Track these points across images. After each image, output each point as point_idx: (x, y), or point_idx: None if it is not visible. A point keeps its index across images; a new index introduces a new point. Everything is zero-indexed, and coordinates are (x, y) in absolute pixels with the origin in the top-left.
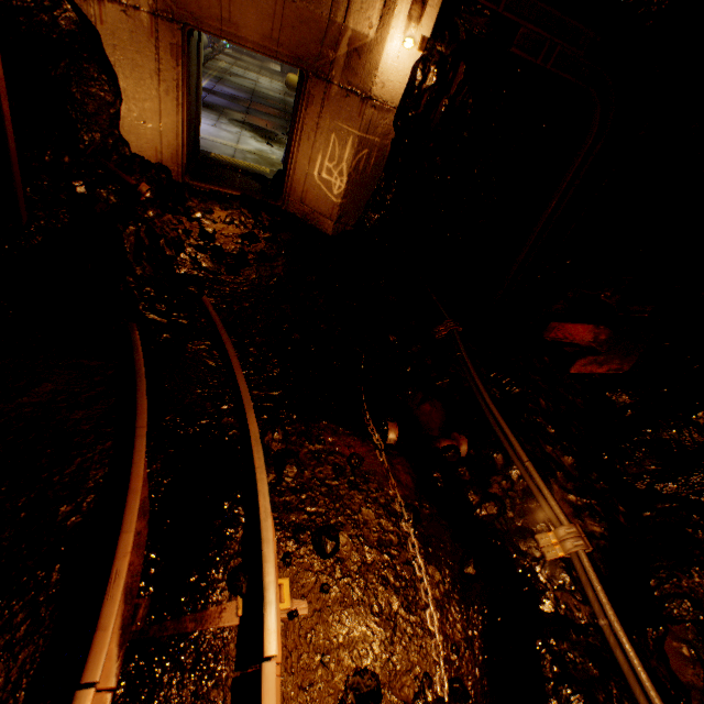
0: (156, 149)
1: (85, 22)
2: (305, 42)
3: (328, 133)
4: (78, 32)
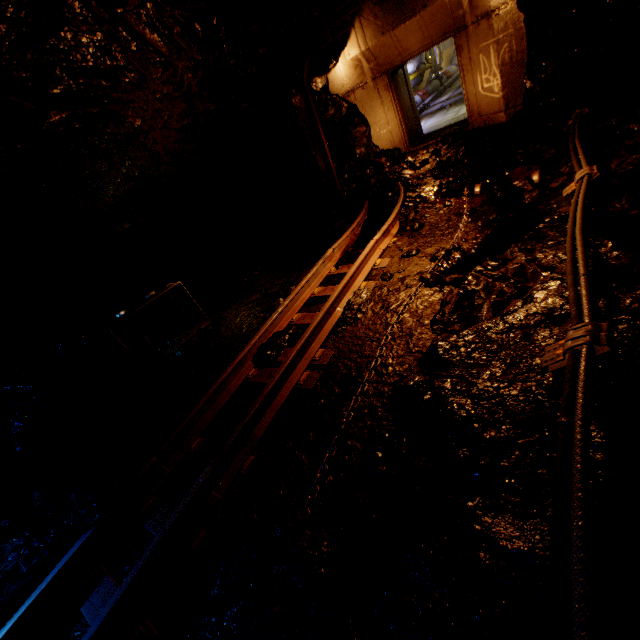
0: (391, 141)
1: (350, 105)
2: (442, 22)
3: (477, 58)
4: (348, 110)
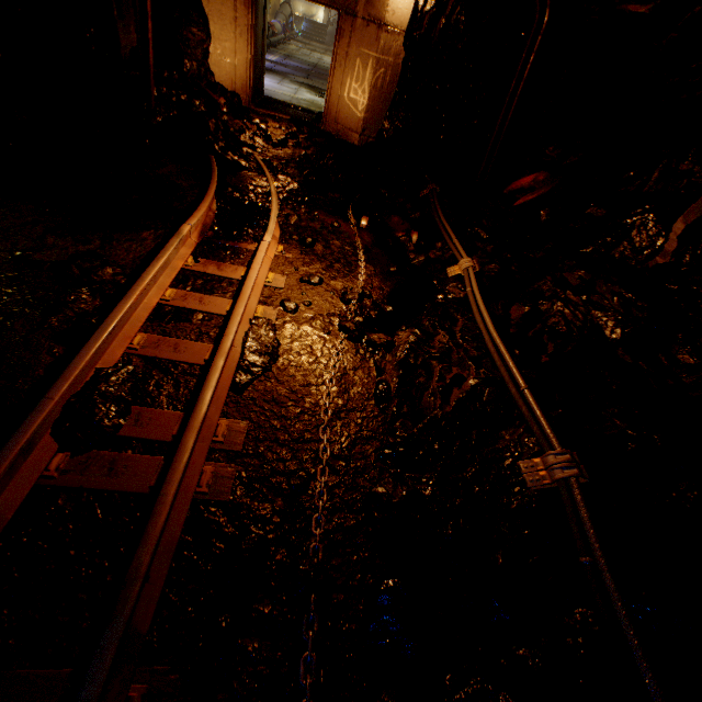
0: (232, 80)
1: None
2: None
3: (354, 59)
4: None
